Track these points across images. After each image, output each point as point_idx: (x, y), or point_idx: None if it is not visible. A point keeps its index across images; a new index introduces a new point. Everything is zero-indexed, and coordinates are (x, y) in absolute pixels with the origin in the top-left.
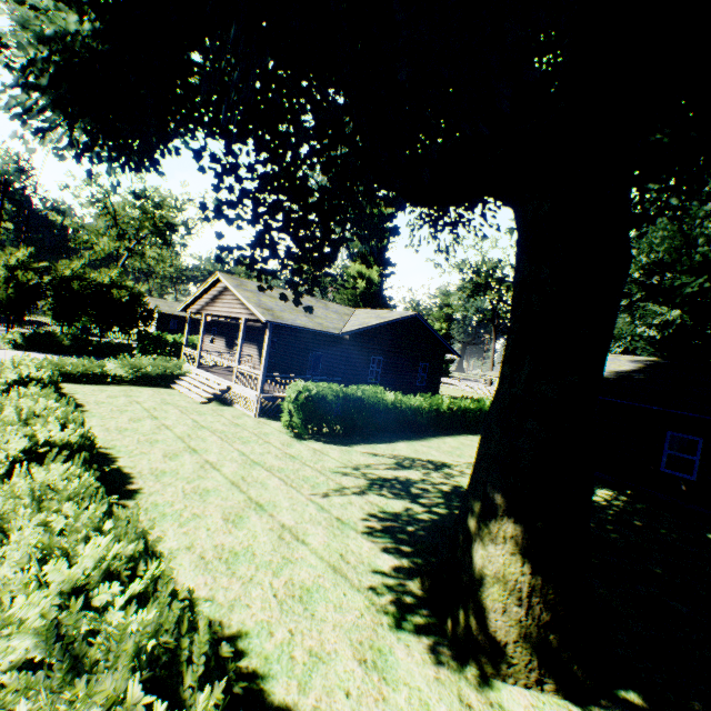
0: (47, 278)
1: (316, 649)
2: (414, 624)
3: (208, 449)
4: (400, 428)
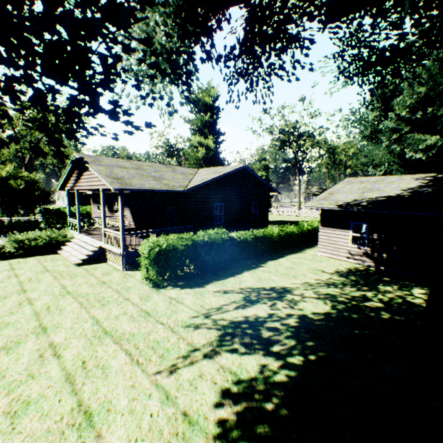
0: None
1: None
2: None
3: (60, 324)
4: (244, 258)
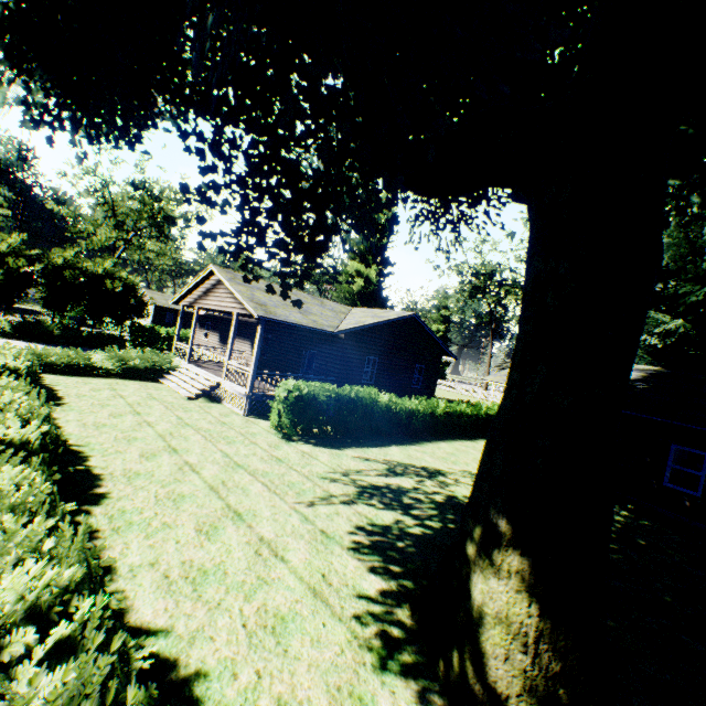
0: (39, 266)
1: (285, 697)
2: (402, 664)
3: (189, 449)
4: (394, 431)
